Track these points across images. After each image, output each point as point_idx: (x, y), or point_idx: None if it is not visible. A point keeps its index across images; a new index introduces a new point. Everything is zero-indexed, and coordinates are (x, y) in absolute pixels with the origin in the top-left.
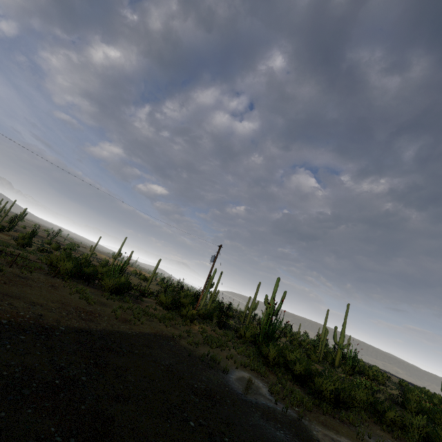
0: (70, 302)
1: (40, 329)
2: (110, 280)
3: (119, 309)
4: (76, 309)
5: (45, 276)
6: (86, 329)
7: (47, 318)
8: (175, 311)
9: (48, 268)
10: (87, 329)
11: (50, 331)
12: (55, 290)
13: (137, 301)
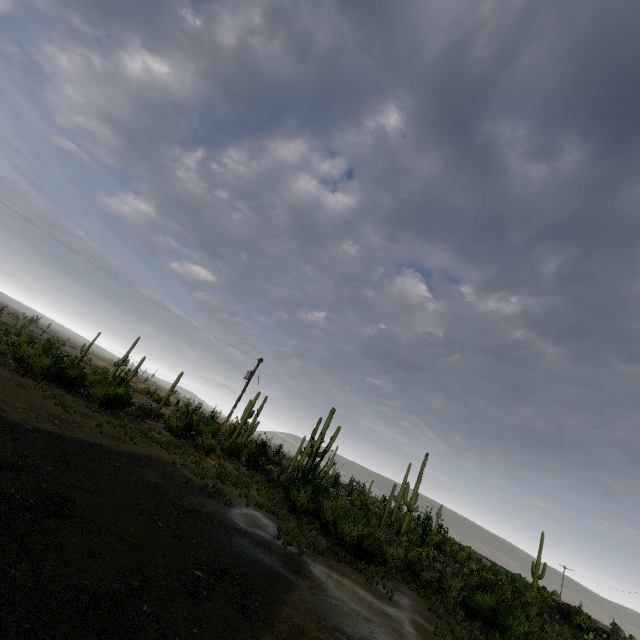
0: (42, 406)
1: (3, 422)
2: (101, 388)
3: (108, 425)
4: (48, 414)
5: (11, 373)
6: (59, 434)
7: (12, 415)
8: (188, 440)
9: (16, 365)
10: (60, 435)
11: (14, 426)
12: (23, 390)
13: (137, 421)
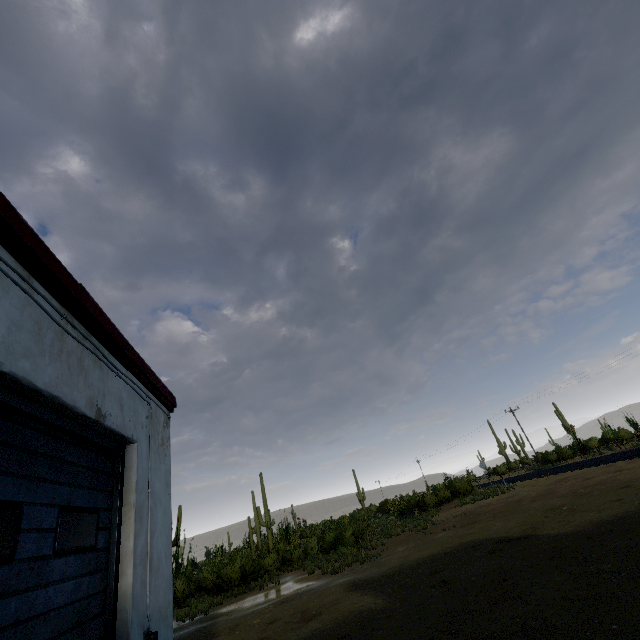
0: None
1: None
2: None
3: None
4: None
5: None
6: None
7: None
8: None
9: None
10: None
11: None
12: None
13: None
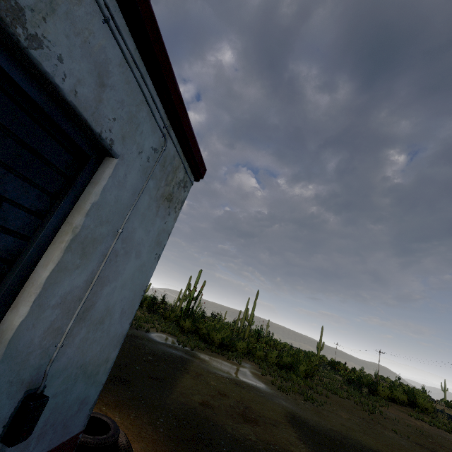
0: None
1: None
2: None
3: None
4: None
5: None
6: None
7: None
8: None
9: None
10: None
11: None
12: None
13: None
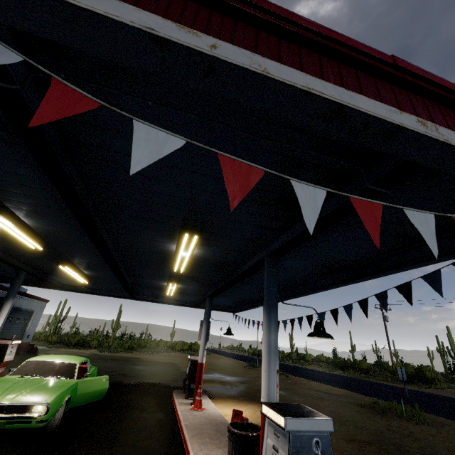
0: None
1: None
2: None
3: None
4: None
5: None
6: None
7: None
8: None
9: None
10: None
11: None
12: None
13: None
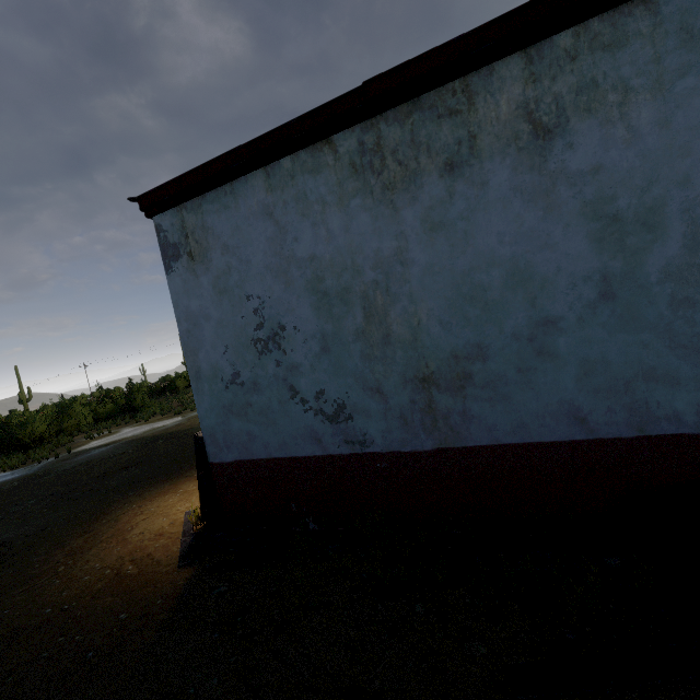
0: None
1: None
2: None
3: None
4: None
5: None
6: None
7: None
8: None
9: None
10: None
11: None
12: None
13: None
